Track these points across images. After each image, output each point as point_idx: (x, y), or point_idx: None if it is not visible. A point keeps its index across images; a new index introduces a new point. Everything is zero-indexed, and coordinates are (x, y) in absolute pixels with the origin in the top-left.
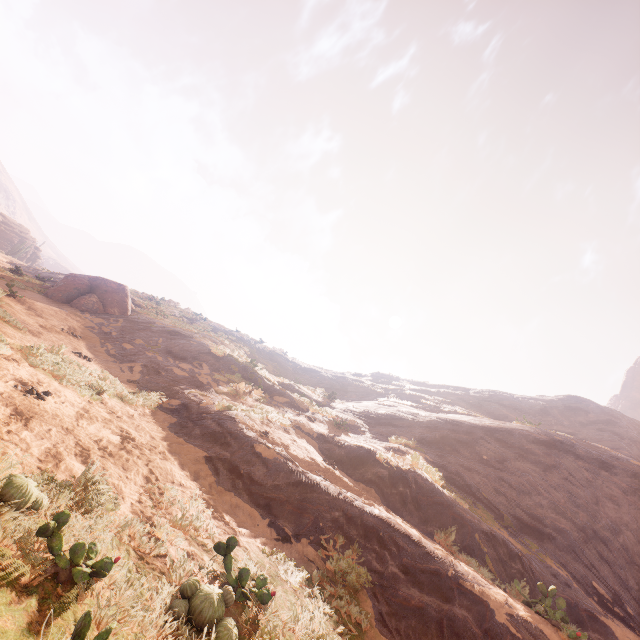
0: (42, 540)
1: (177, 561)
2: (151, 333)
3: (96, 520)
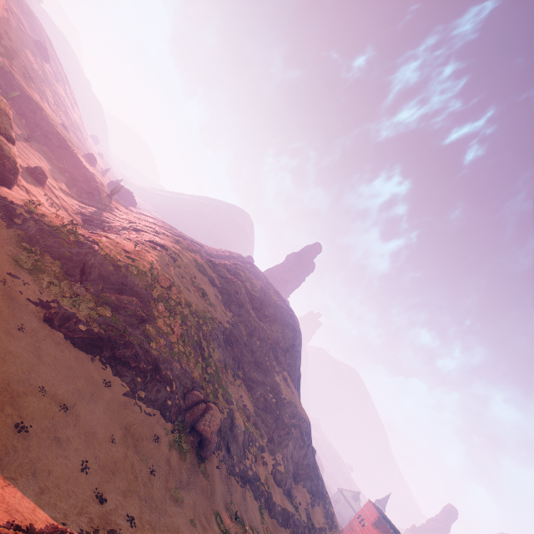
0: None
1: None
2: (230, 440)
3: None
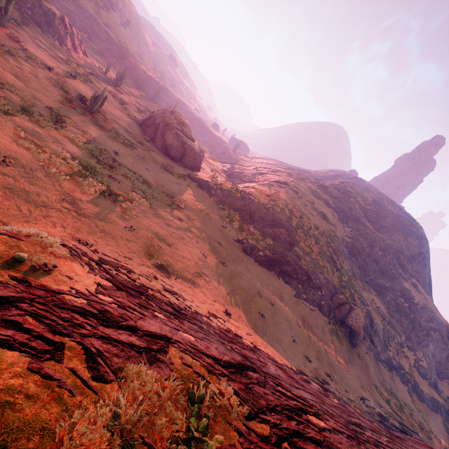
0: None
1: None
2: (372, 334)
3: None
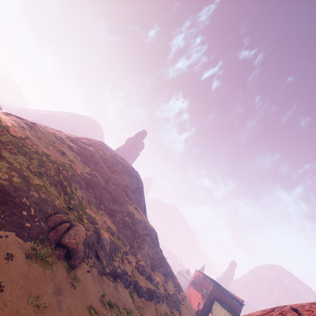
0: None
1: None
2: (99, 250)
3: None
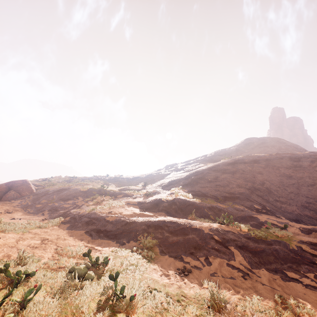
0: (5, 277)
1: (67, 265)
2: (48, 195)
3: (30, 266)
